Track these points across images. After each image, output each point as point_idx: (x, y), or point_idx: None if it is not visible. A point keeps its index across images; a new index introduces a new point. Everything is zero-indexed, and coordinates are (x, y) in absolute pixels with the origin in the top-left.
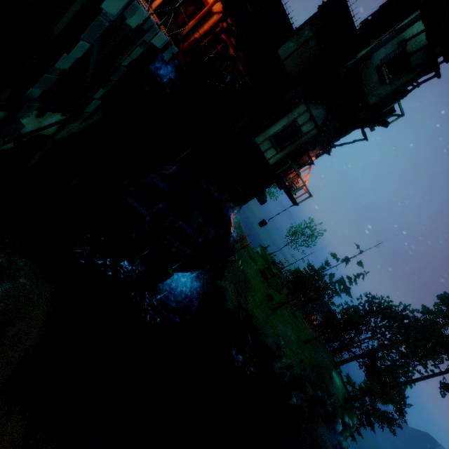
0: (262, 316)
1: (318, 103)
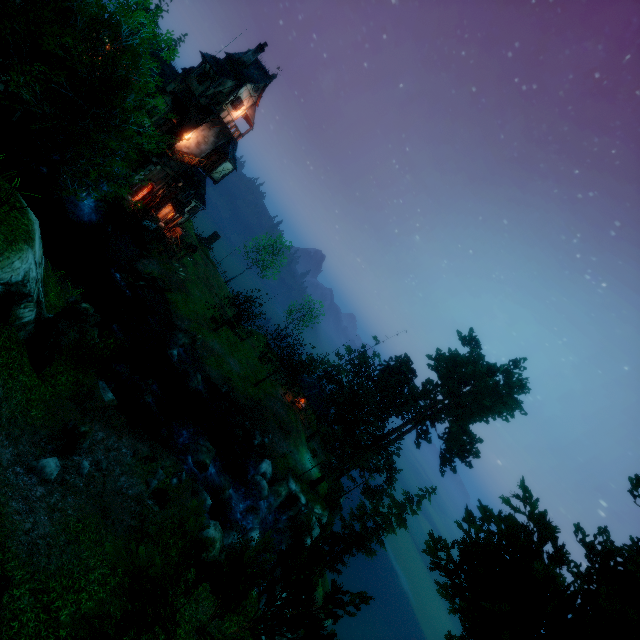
0: (187, 313)
1: (167, 94)
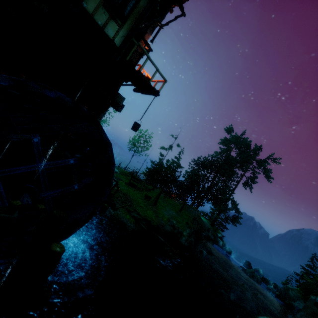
0: (152, 214)
1: None
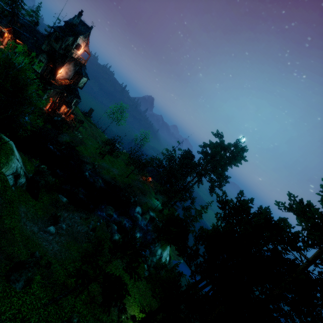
0: (88, 154)
1: (43, 53)
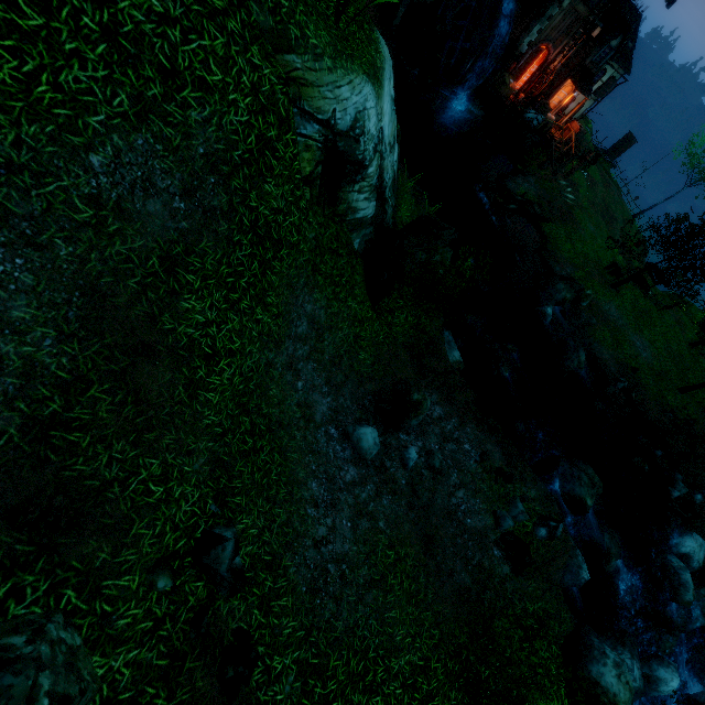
0: (570, 256)
1: None
